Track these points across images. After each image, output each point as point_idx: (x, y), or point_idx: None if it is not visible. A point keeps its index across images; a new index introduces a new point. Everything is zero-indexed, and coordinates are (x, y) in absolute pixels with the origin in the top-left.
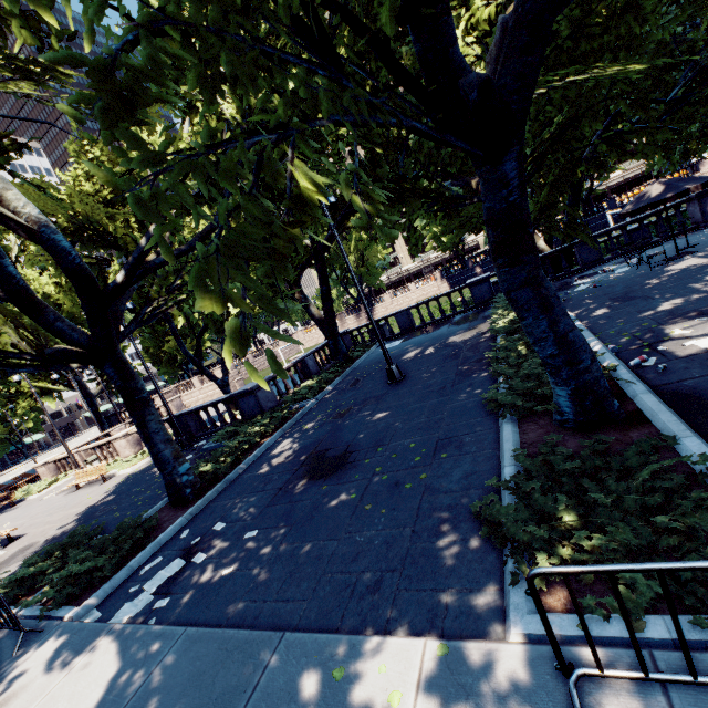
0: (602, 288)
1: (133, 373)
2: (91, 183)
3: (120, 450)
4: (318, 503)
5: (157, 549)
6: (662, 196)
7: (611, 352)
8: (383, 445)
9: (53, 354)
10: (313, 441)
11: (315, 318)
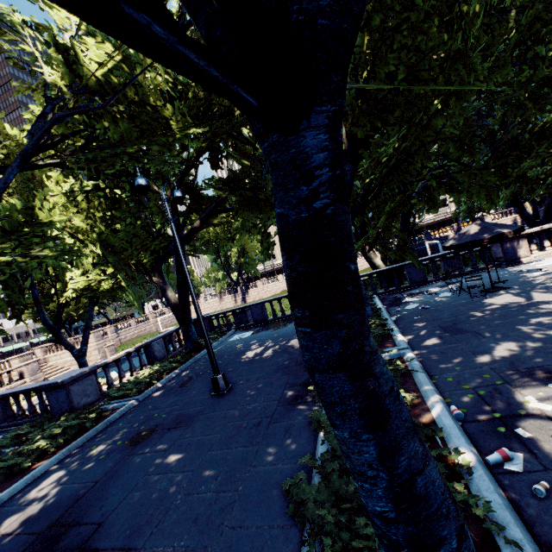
0: (430, 311)
1: None
2: None
3: None
4: None
5: None
6: (480, 236)
7: (456, 420)
8: (133, 549)
9: None
10: (75, 492)
11: (171, 302)
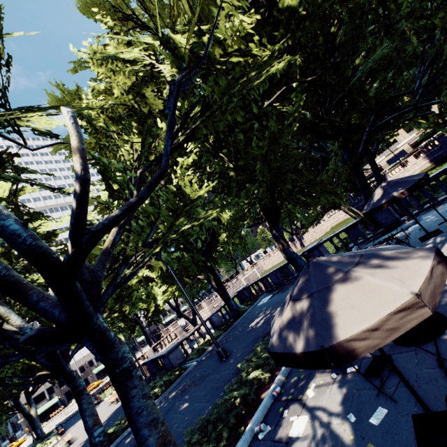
0: None
1: (74, 377)
2: None
3: None
4: None
5: None
6: (379, 202)
7: (271, 399)
8: None
9: (35, 379)
10: None
11: (215, 289)
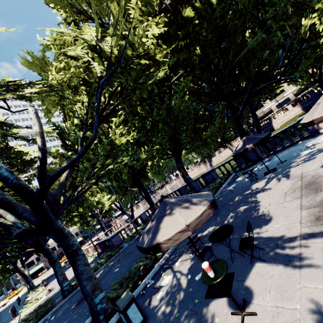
0: (230, 193)
1: (50, 252)
2: None
3: (90, 252)
4: (62, 321)
5: (43, 320)
6: (239, 150)
7: (158, 266)
8: None
9: (25, 253)
10: (100, 277)
11: (144, 197)
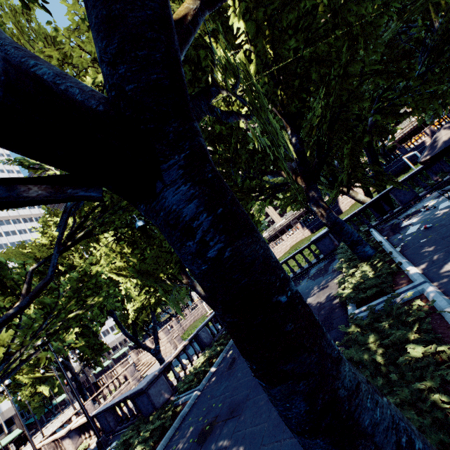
0: (434, 229)
1: None
2: (49, 238)
3: (65, 446)
4: None
5: None
6: None
7: None
8: None
9: None
10: None
11: (202, 295)
